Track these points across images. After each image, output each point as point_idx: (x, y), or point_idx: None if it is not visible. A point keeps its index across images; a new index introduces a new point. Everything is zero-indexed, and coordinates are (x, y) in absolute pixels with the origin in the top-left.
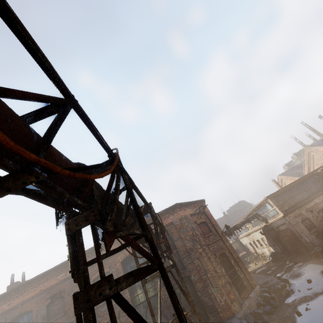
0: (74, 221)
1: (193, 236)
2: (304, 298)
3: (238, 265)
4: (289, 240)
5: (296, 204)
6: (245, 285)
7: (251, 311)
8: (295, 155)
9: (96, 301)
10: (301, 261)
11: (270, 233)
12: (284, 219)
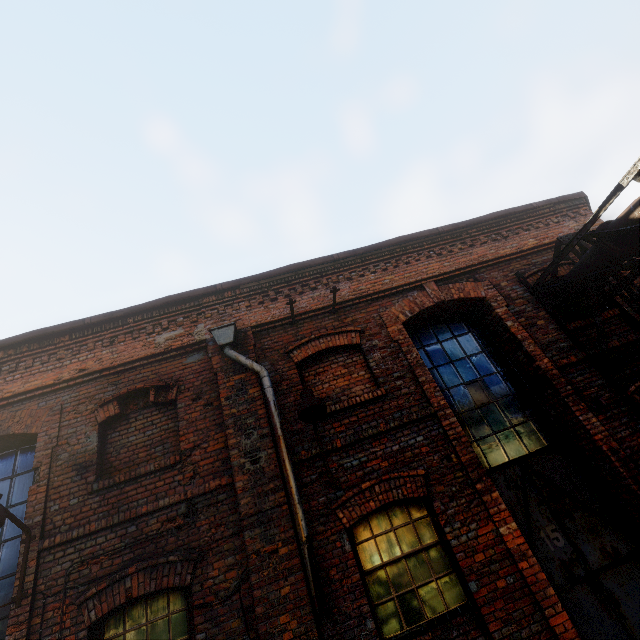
0: None
1: None
2: None
3: None
4: None
5: None
6: None
7: None
8: None
9: None
10: None
11: None
12: None
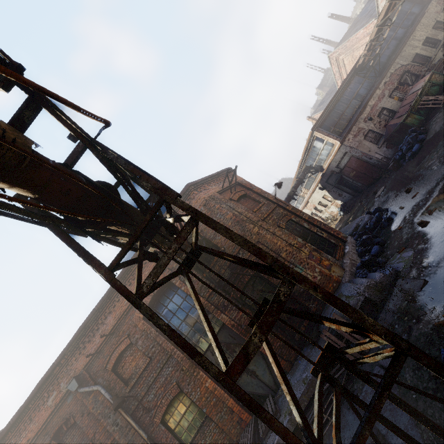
0: None
1: (236, 218)
2: (416, 207)
3: (314, 225)
4: (357, 175)
5: (350, 120)
6: (334, 243)
7: (357, 265)
8: (319, 89)
9: None
10: (380, 187)
11: (331, 183)
12: (343, 147)
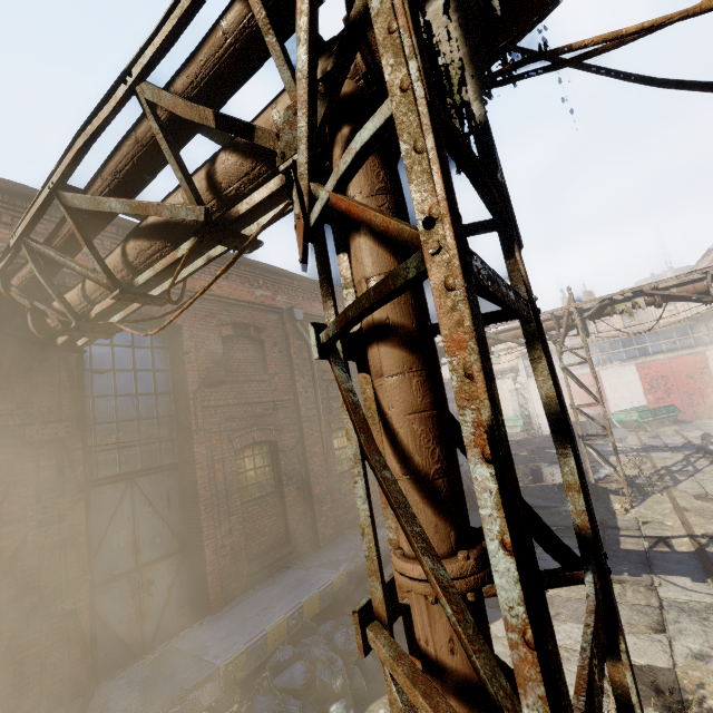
0: None
1: None
2: None
3: None
4: None
5: None
6: None
7: None
8: None
9: None
10: None
11: None
12: None
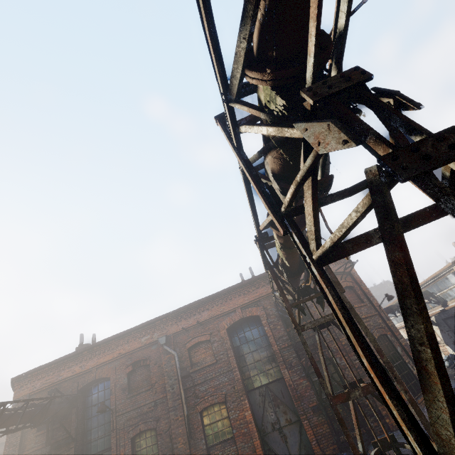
0: (322, 85)
1: None
2: None
3: (408, 355)
4: None
5: None
6: None
7: None
8: None
9: (447, 157)
10: None
11: (449, 324)
12: None
